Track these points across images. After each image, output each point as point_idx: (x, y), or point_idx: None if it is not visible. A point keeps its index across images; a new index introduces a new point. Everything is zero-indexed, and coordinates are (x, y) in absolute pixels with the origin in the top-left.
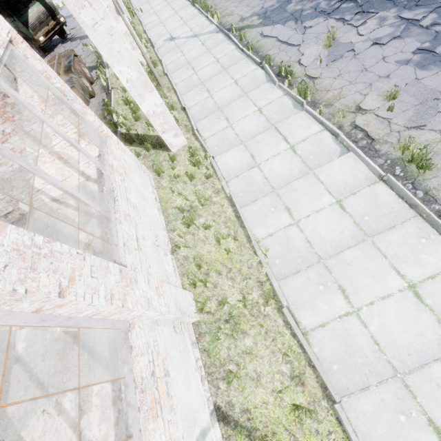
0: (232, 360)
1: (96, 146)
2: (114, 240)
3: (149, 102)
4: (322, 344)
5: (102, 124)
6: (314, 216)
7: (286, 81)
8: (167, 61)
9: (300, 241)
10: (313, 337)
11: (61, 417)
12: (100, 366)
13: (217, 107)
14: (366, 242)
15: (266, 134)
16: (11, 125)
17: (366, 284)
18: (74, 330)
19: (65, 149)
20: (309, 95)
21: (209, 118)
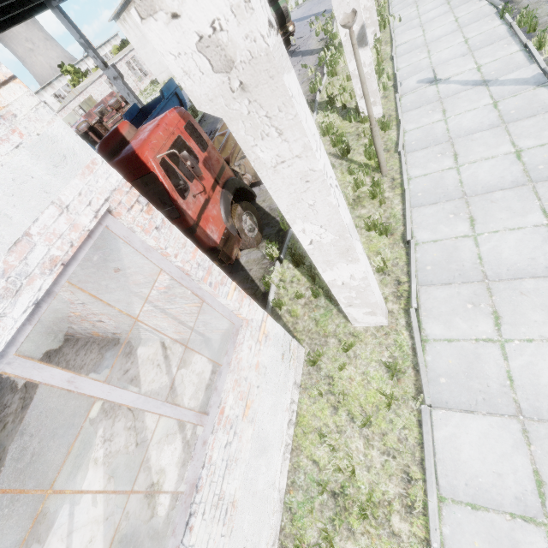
0: None
1: (226, 322)
2: None
3: (341, 271)
4: None
5: (243, 300)
6: None
7: None
8: (410, 124)
9: None
10: None
11: None
12: None
13: (480, 273)
14: None
15: None
16: (115, 282)
17: None
18: None
19: (182, 313)
20: None
21: (453, 292)
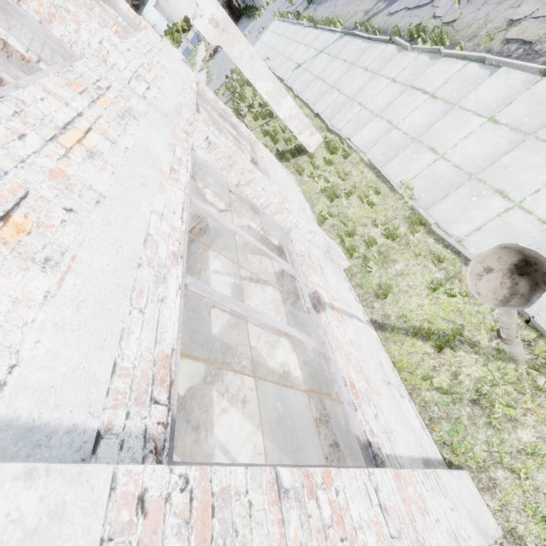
0: (384, 284)
1: (248, 154)
2: None
3: (285, 107)
4: (479, 244)
5: (251, 133)
6: (462, 142)
7: (420, 40)
8: (297, 86)
9: (447, 170)
10: (467, 241)
11: (248, 323)
12: (271, 287)
13: (348, 99)
14: (527, 140)
15: (402, 97)
16: None
17: (529, 178)
18: (254, 227)
19: None
20: (447, 40)
21: (342, 111)
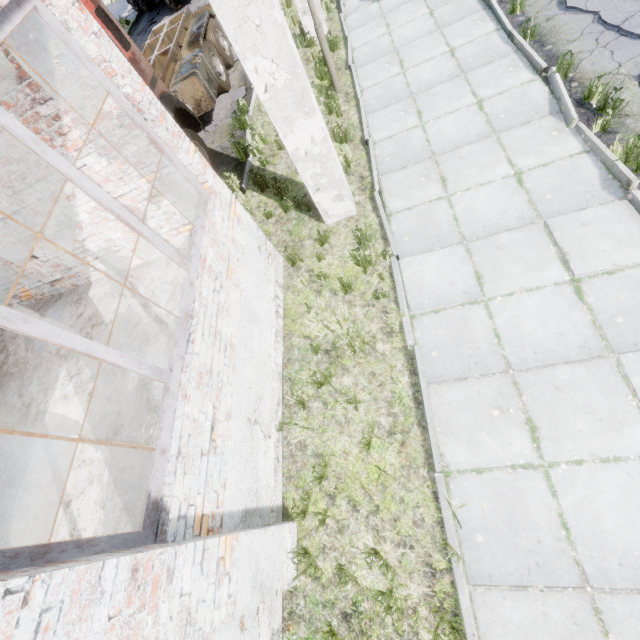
0: None
1: (192, 205)
2: (163, 438)
3: (302, 133)
4: None
5: (206, 168)
6: (594, 468)
7: (599, 122)
8: (358, 42)
9: (545, 516)
10: None
11: None
12: None
13: (429, 152)
14: None
15: (520, 235)
16: None
17: None
18: None
19: (140, 203)
20: None
21: (409, 172)
